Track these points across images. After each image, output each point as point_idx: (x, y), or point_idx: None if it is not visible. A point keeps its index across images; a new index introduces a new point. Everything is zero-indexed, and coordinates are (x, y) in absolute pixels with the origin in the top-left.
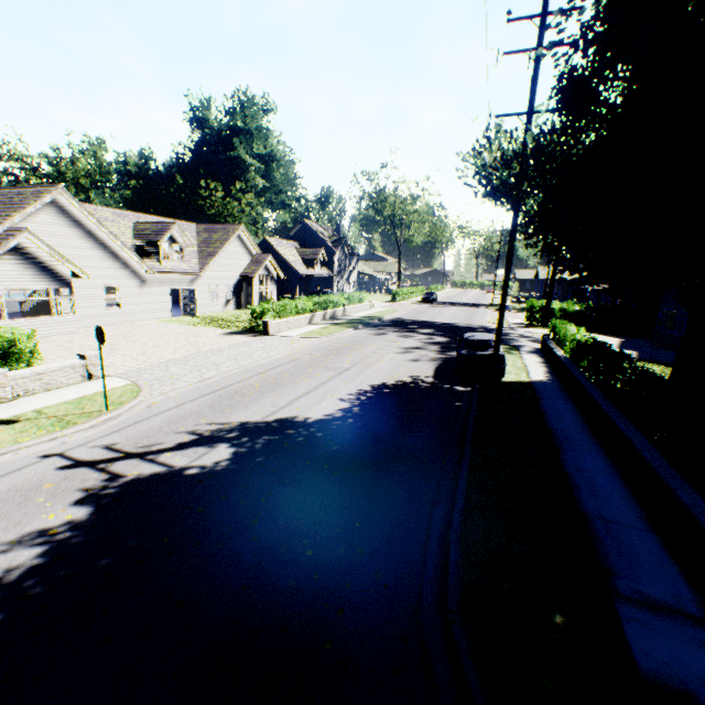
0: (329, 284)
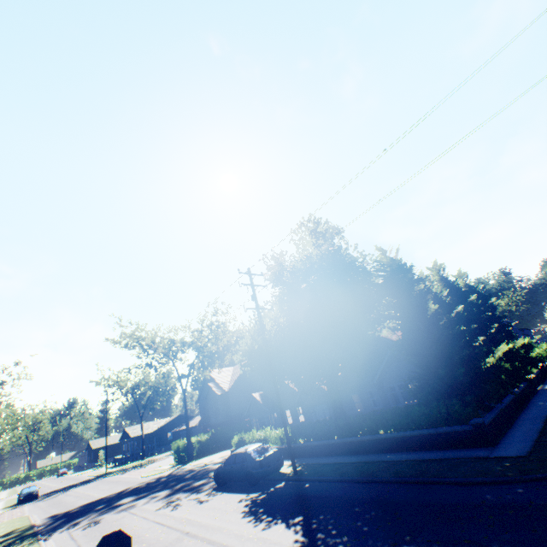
0: None
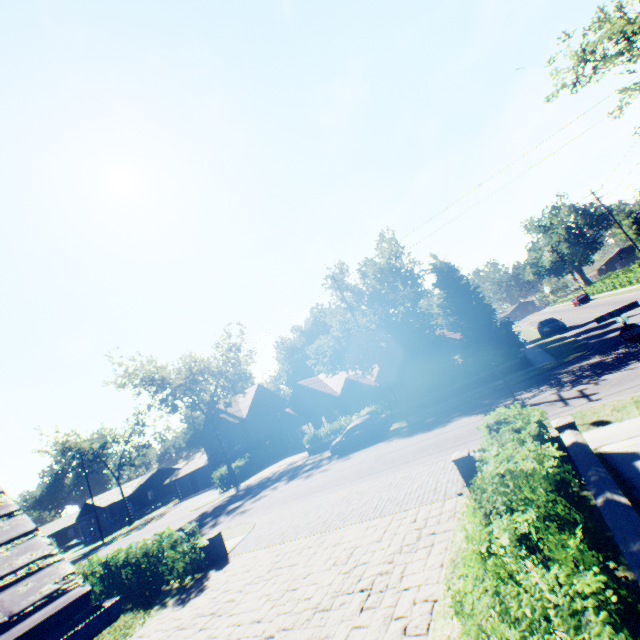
0: None
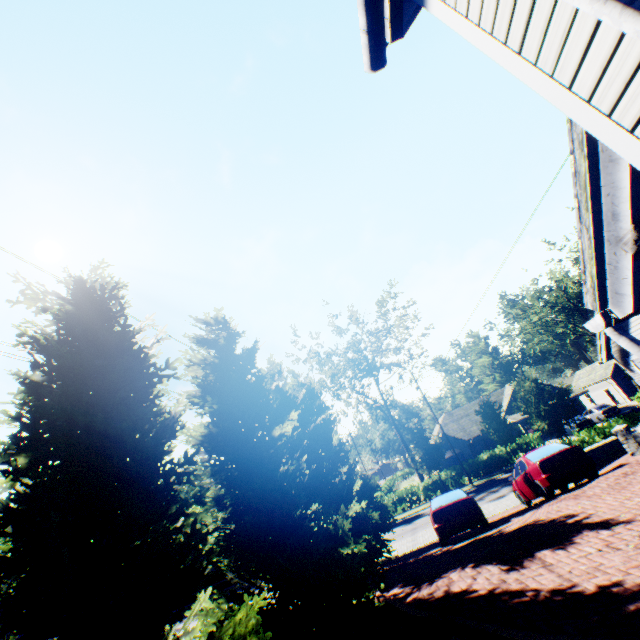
0: None
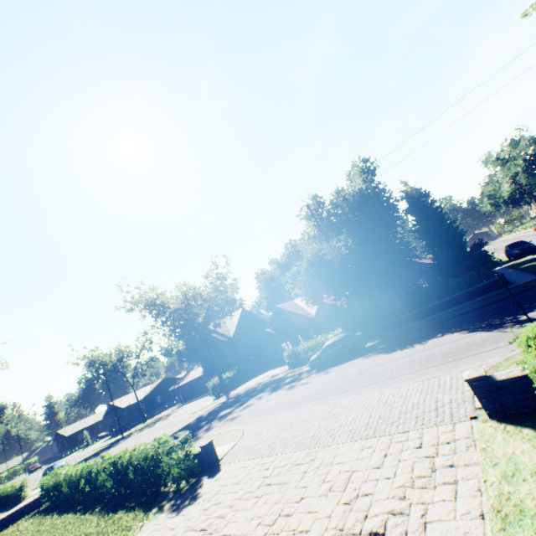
0: None
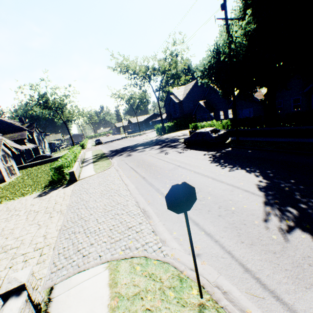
0: (37, 152)
